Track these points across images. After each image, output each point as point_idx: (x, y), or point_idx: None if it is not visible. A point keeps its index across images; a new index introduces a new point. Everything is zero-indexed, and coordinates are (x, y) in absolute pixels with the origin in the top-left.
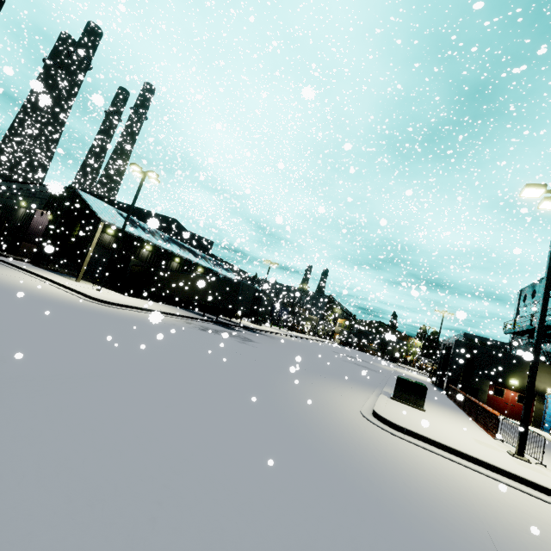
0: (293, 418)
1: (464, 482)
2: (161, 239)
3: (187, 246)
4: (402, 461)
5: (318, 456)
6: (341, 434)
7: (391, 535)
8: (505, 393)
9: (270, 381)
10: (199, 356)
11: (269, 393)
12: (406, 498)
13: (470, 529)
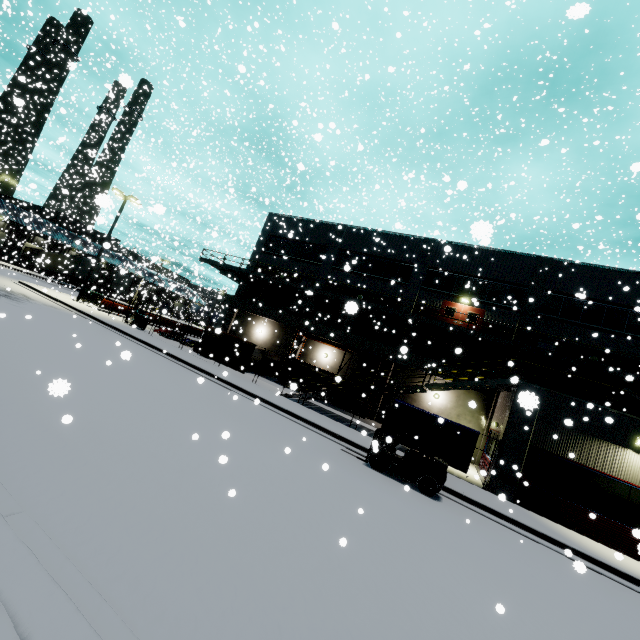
0: None
1: None
2: (46, 228)
3: (84, 239)
4: None
5: None
6: None
7: None
8: None
9: None
10: None
11: None
12: None
13: None
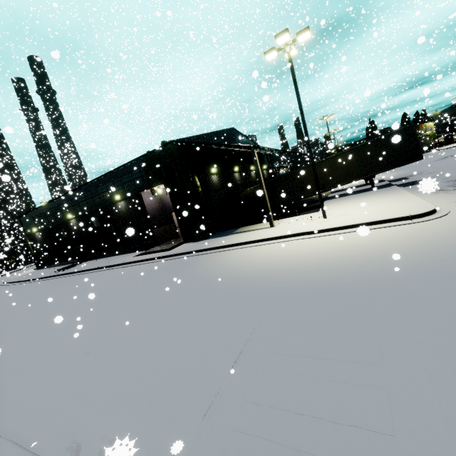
0: None
1: None
2: None
3: None
4: None
5: None
6: None
7: None
8: None
9: None
10: None
11: None
12: None
13: None
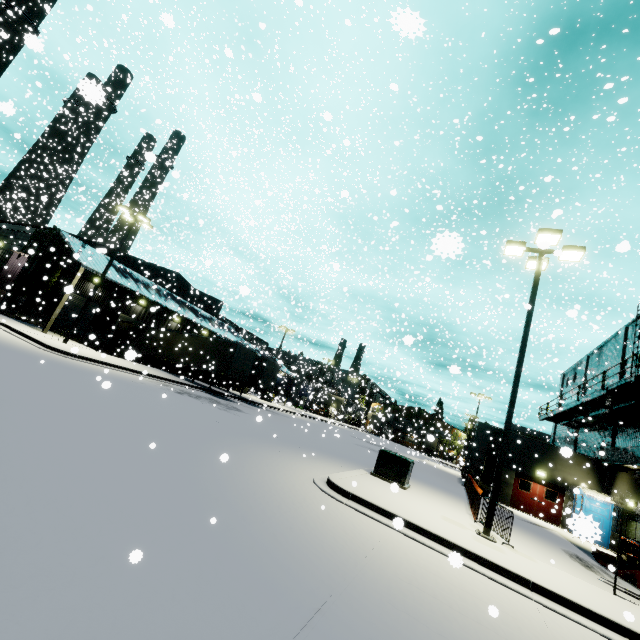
0: (206, 466)
1: (380, 542)
2: (156, 293)
3: (189, 304)
4: (314, 515)
5: (199, 493)
6: (258, 486)
7: (210, 549)
8: (532, 487)
9: (218, 440)
10: (142, 408)
11: (203, 446)
12: (276, 535)
13: (330, 566)
